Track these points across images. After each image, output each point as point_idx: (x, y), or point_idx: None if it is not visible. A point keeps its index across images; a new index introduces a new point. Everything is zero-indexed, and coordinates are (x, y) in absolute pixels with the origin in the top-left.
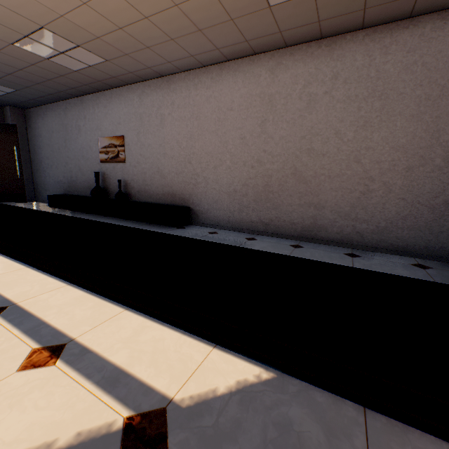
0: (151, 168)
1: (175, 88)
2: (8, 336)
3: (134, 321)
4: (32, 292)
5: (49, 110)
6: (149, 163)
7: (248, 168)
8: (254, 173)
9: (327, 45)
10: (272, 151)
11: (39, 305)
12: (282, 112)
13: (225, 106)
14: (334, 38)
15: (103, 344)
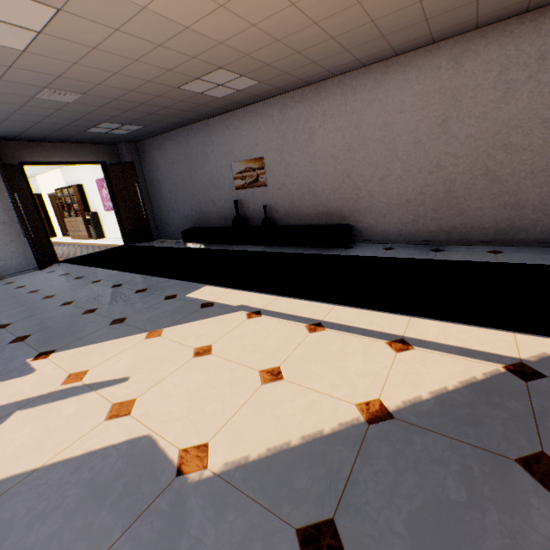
0: (299, 189)
1: (327, 96)
2: (355, 338)
3: (429, 323)
4: (318, 312)
5: (166, 140)
6: (296, 184)
7: (424, 174)
8: (432, 180)
9: (532, 20)
10: (456, 153)
11: (341, 320)
12: (469, 107)
13: (393, 109)
14: (543, 10)
15: (428, 337)
